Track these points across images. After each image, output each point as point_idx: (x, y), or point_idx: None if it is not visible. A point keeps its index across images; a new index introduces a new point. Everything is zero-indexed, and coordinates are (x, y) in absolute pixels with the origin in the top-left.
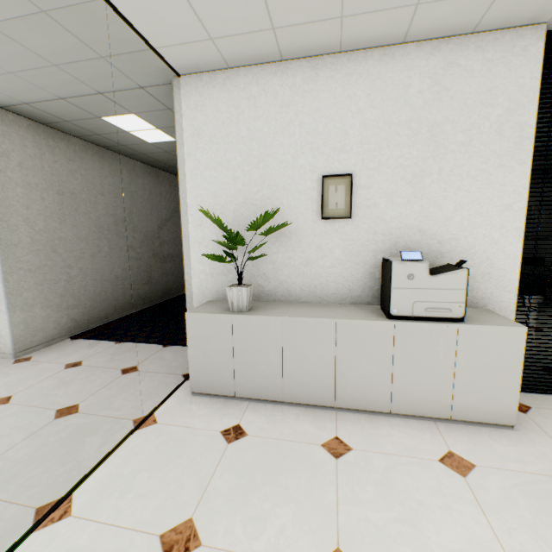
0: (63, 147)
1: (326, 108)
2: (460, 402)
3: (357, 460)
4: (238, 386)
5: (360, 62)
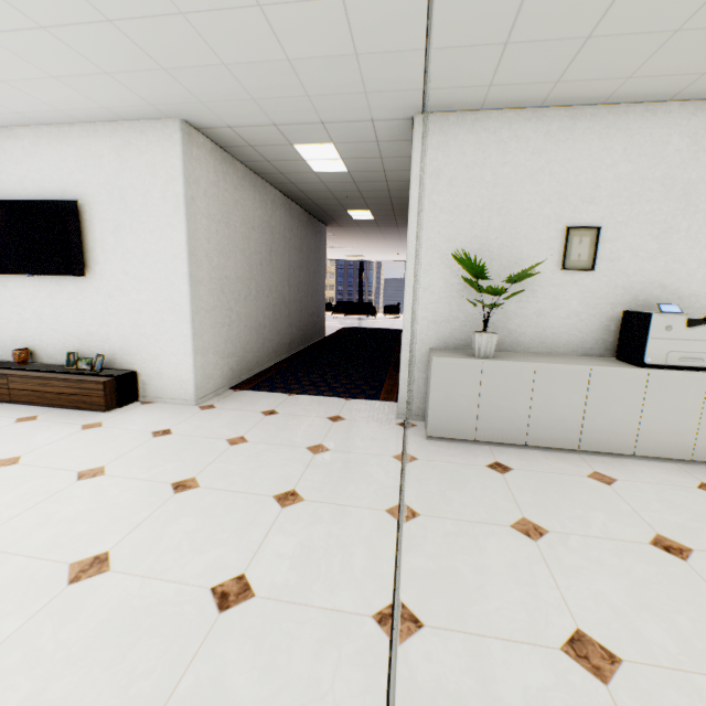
0: (231, 173)
1: (579, 159)
2: (701, 444)
3: (627, 486)
4: (479, 431)
5: (621, 116)
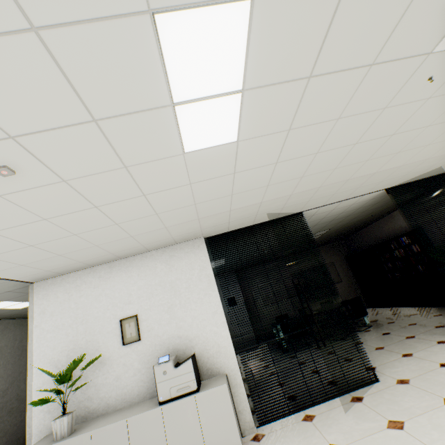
0: None
1: (119, 284)
2: None
3: None
4: None
5: (132, 261)
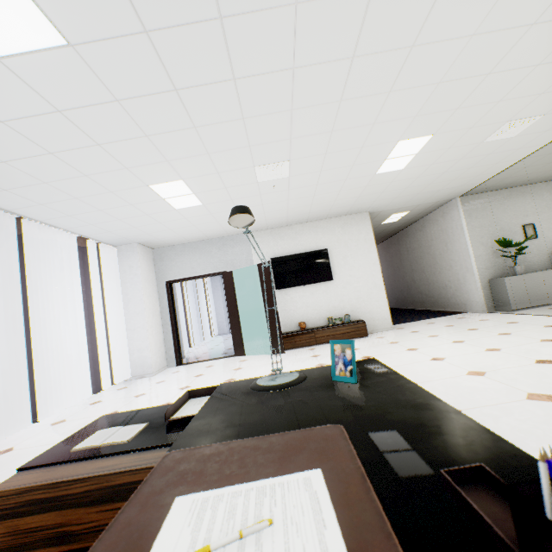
0: None
1: (517, 203)
2: None
3: None
4: (531, 302)
5: (525, 189)
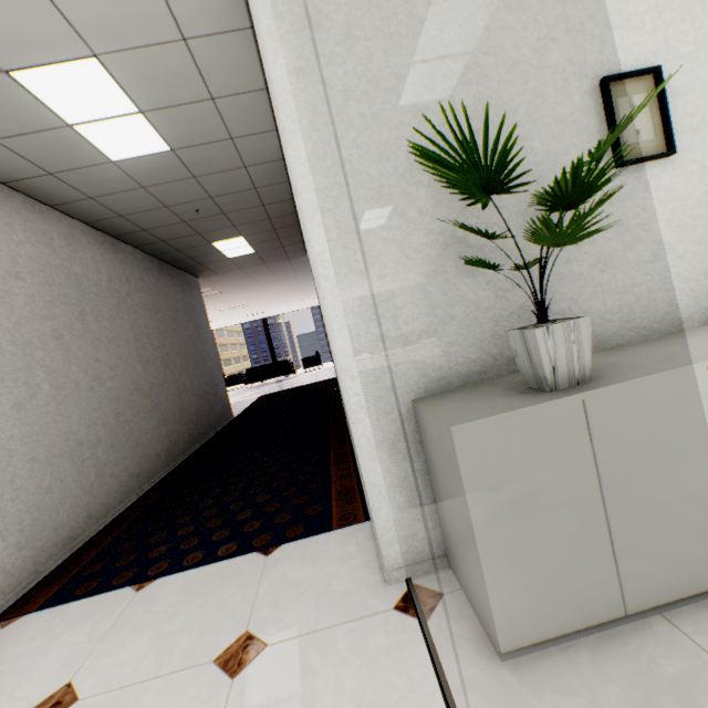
0: None
1: None
2: None
3: None
4: (629, 585)
5: None
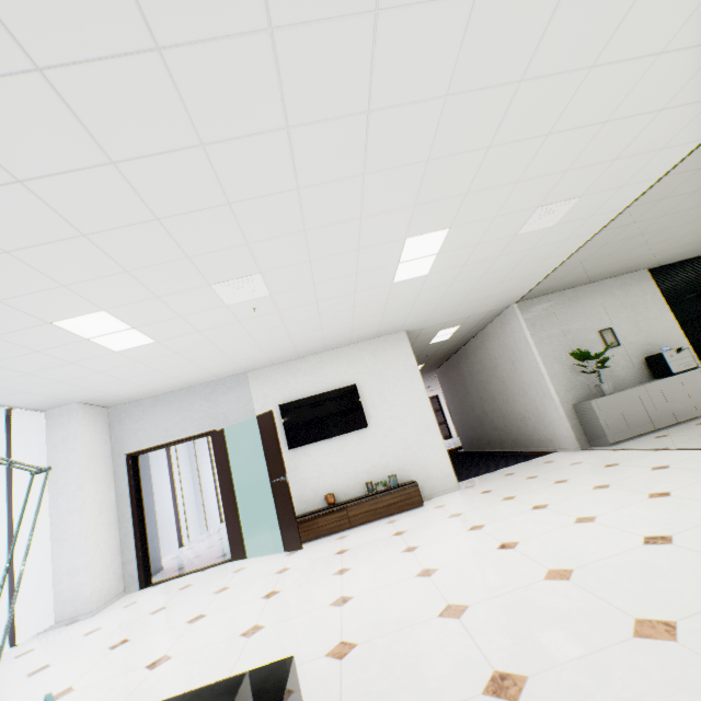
0: None
1: (586, 305)
2: None
3: None
4: (631, 430)
5: (591, 287)
